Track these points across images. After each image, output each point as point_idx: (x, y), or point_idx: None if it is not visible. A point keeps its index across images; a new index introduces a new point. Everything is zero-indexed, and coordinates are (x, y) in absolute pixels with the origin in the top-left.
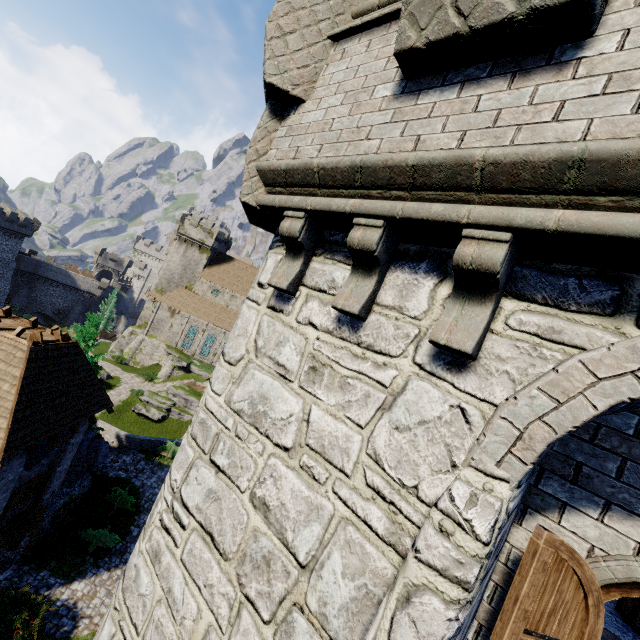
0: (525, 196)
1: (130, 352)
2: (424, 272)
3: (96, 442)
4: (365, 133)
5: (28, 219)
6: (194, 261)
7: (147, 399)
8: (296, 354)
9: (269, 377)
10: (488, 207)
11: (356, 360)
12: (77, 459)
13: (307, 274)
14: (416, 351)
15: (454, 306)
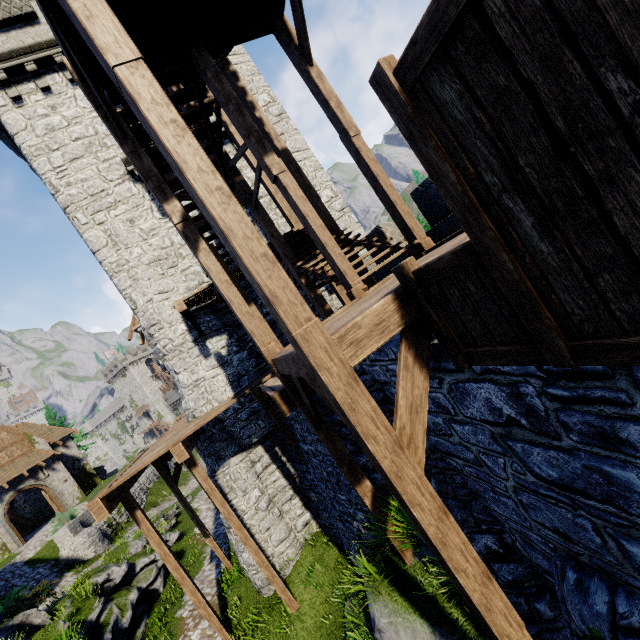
0: (57, 47)
1: None
2: (53, 74)
3: None
4: (2, 44)
5: None
6: None
7: None
8: (44, 109)
9: (43, 120)
10: (53, 50)
11: (60, 98)
12: None
13: (20, 92)
14: (69, 87)
15: (66, 73)
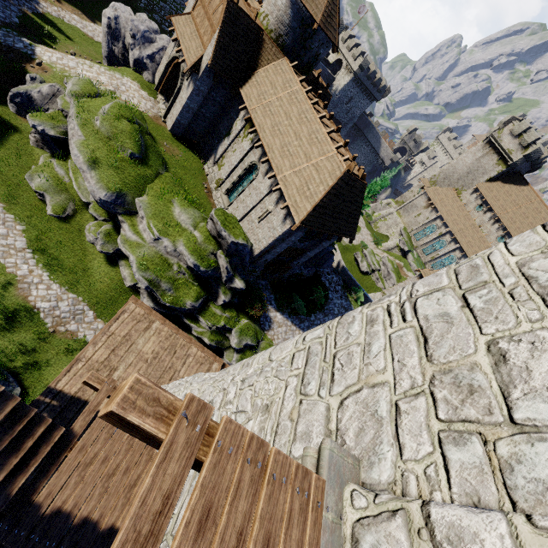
0: None
1: (377, 216)
2: None
3: (329, 255)
4: None
5: (385, 86)
6: (483, 169)
7: (366, 253)
8: None
9: None
10: None
11: None
12: (316, 256)
13: None
14: None
15: None
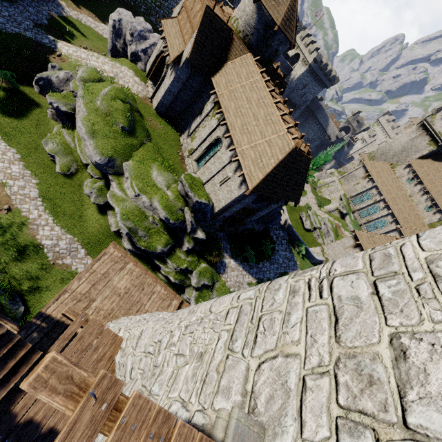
0: None
1: (322, 183)
2: None
3: (278, 214)
4: None
5: (334, 76)
6: (416, 148)
7: (310, 214)
8: None
9: None
10: None
11: None
12: (266, 215)
13: None
14: None
15: None
